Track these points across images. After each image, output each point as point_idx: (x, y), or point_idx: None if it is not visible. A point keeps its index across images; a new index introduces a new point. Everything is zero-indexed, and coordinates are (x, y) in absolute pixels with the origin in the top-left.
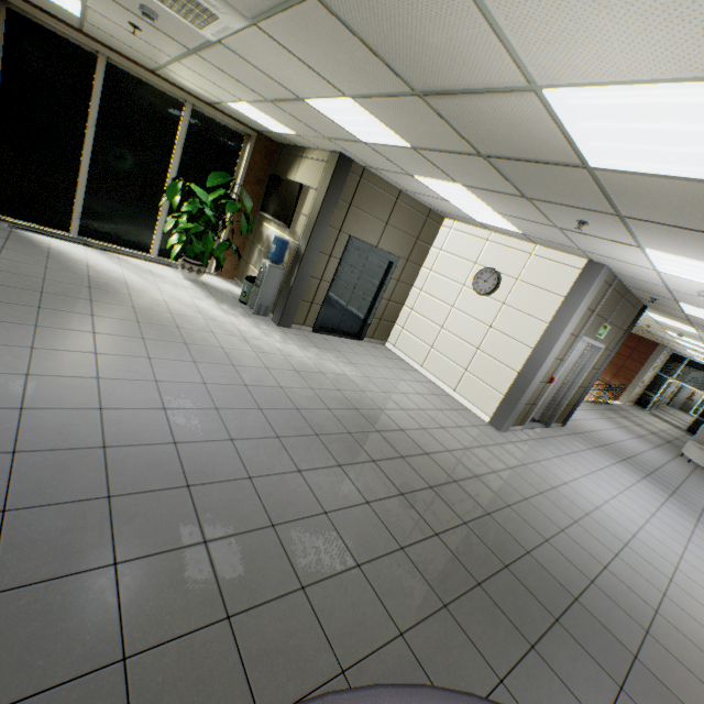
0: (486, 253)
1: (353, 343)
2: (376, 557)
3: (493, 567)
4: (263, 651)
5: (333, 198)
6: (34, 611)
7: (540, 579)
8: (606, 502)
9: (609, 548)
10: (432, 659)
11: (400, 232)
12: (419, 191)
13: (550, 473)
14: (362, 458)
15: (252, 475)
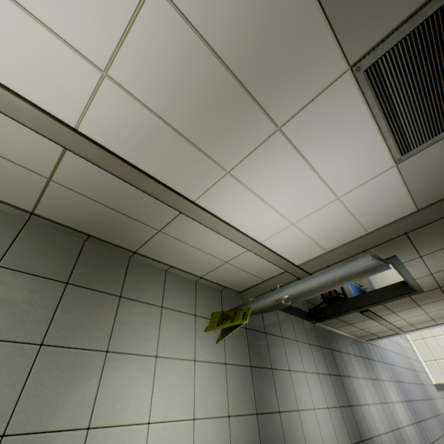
0: None
1: None
2: (441, 435)
3: None
4: None
5: None
6: (423, 427)
7: None
8: None
9: None
10: None
11: None
12: None
13: None
14: (425, 397)
15: (419, 399)
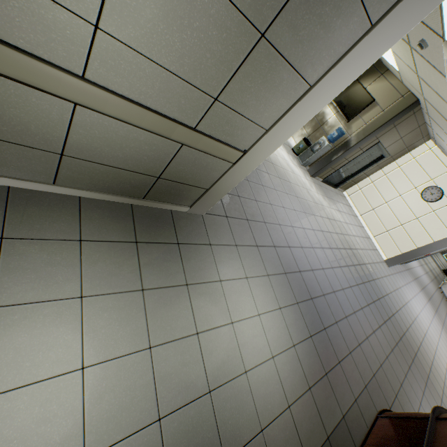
0: (443, 178)
1: (334, 191)
2: (376, 329)
3: (398, 338)
4: (367, 356)
5: (391, 122)
6: (332, 335)
7: (408, 345)
8: (419, 313)
9: (421, 336)
10: (393, 366)
11: (402, 143)
12: (441, 137)
13: (404, 295)
14: (360, 281)
15: (342, 288)
